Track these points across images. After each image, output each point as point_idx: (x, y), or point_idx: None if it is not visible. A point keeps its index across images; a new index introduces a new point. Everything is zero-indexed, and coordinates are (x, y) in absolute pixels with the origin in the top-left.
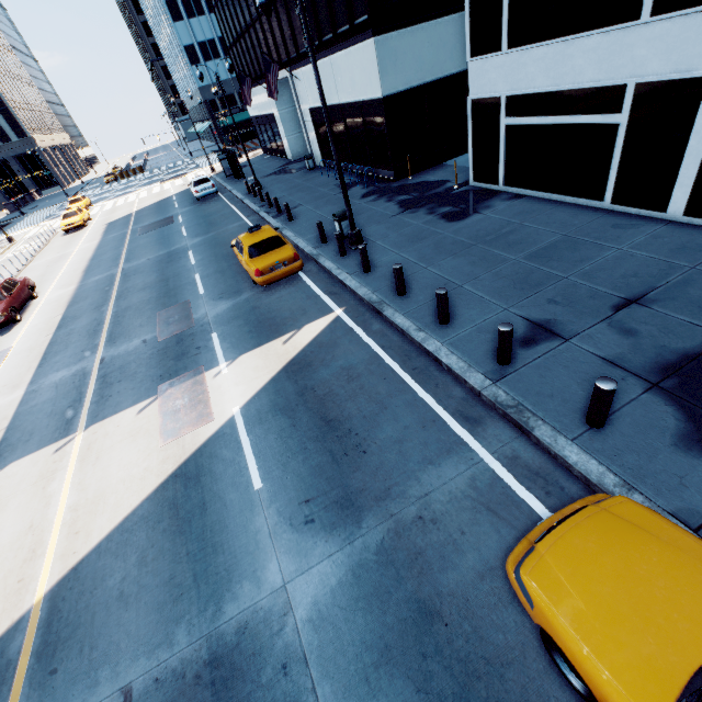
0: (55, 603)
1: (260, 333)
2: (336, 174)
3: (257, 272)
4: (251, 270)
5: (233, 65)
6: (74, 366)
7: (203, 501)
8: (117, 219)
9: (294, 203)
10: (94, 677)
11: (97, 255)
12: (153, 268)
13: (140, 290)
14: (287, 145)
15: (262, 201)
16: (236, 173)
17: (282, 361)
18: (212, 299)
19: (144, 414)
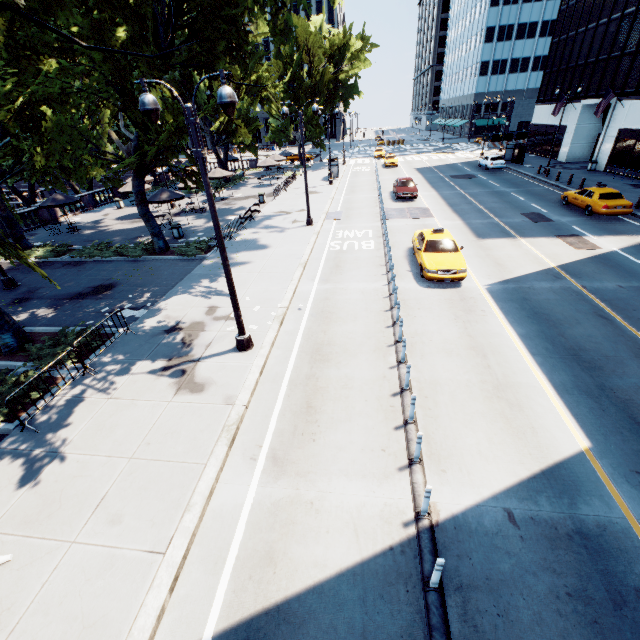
0: (563, 268)
1: (609, 232)
2: (620, 178)
3: (605, 206)
4: (599, 205)
5: (541, 85)
6: (484, 220)
7: (618, 264)
8: (421, 168)
9: (589, 186)
10: (600, 281)
11: (431, 182)
12: (489, 195)
13: (493, 202)
14: (567, 150)
15: (557, 180)
16: (518, 160)
17: (634, 242)
18: (557, 215)
19: (554, 240)
